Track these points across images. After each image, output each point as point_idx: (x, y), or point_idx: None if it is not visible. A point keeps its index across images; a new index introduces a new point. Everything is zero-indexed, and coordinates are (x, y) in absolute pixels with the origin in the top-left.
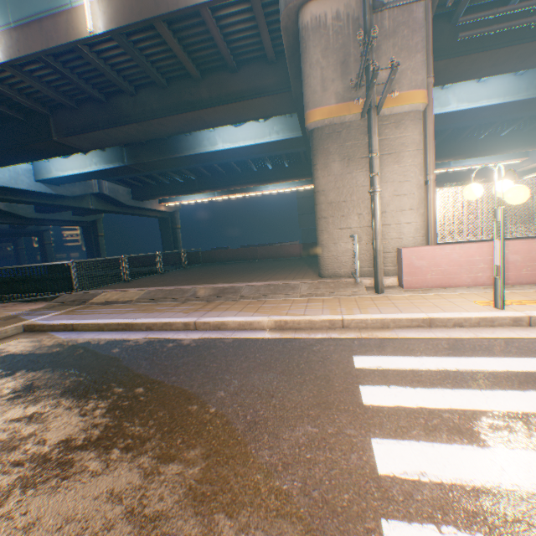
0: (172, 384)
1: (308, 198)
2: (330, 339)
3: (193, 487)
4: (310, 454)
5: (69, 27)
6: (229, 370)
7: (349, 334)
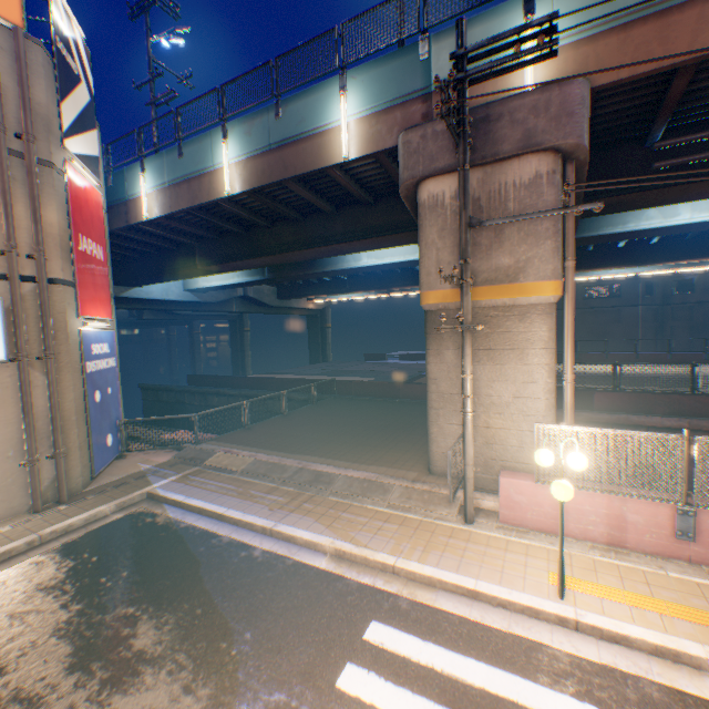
0: (221, 611)
1: None
2: (372, 587)
3: None
4: None
5: (210, 187)
6: (268, 607)
7: (393, 585)
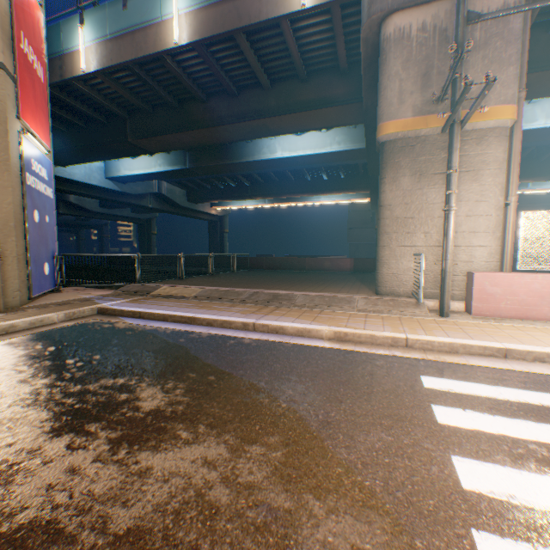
0: (240, 377)
1: (360, 212)
2: (393, 356)
3: (279, 468)
4: (388, 459)
5: (157, 38)
6: (294, 372)
7: (413, 354)
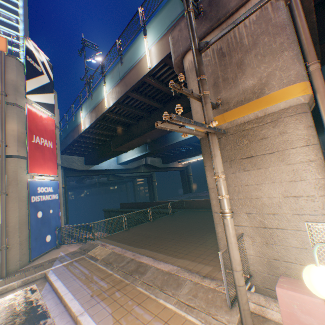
0: None
1: None
2: None
3: None
4: None
5: (101, 108)
6: None
7: None
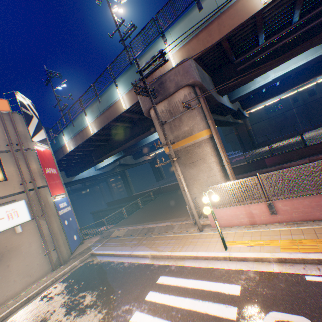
0: (112, 286)
1: None
2: (163, 265)
3: (100, 319)
4: (122, 314)
5: (86, 133)
6: (127, 280)
7: (170, 262)
